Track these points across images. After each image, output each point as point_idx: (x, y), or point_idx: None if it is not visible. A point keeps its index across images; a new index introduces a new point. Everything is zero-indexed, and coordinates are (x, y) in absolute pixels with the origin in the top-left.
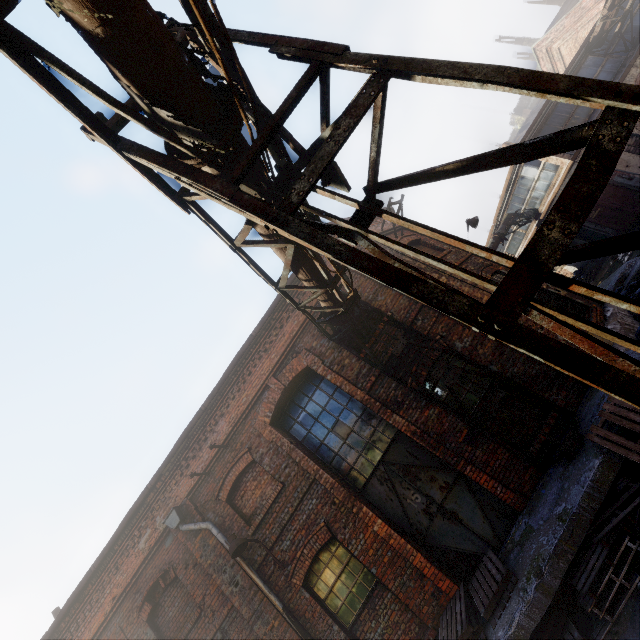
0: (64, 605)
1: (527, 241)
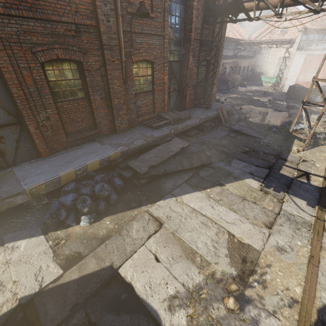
0: None
1: None
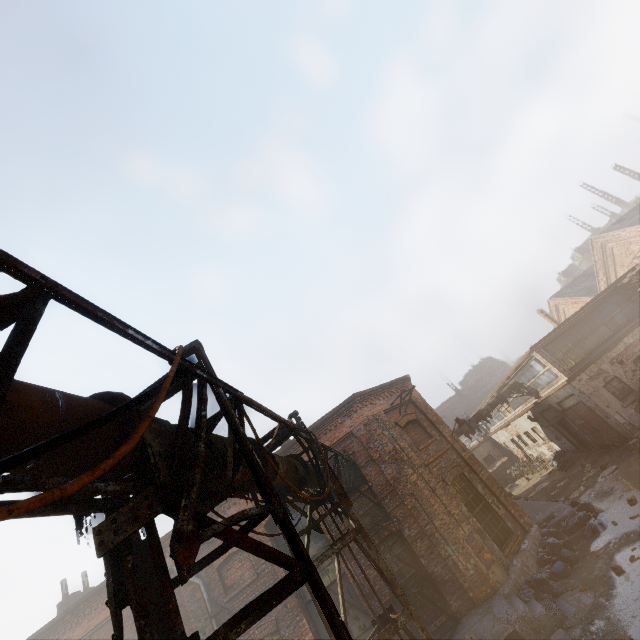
0: (88, 593)
1: (525, 409)
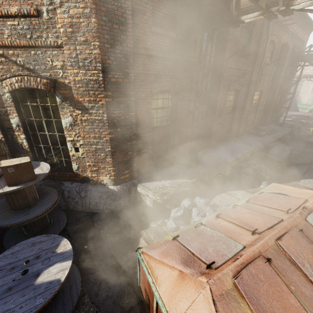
0: None
1: None
